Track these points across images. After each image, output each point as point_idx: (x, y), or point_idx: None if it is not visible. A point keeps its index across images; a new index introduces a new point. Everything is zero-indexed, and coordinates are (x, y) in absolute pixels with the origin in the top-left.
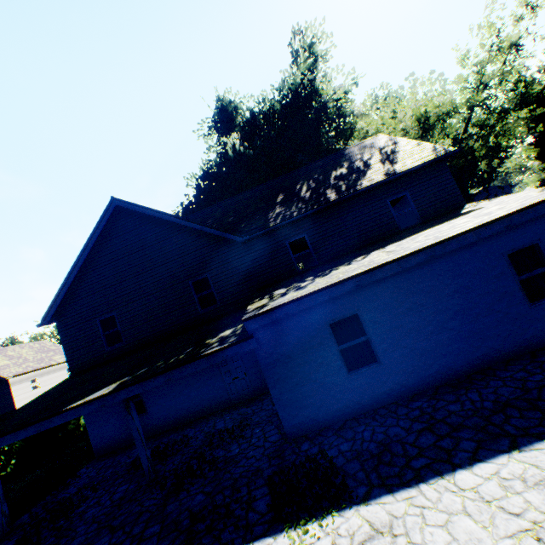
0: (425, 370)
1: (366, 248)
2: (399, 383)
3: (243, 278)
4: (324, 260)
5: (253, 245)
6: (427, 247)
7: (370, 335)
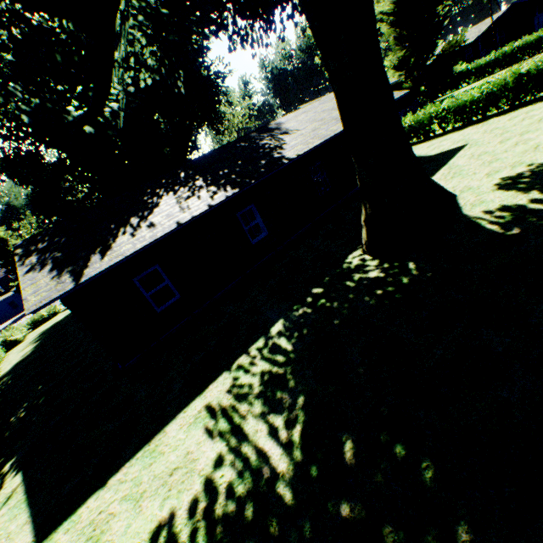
0: None
1: None
2: None
3: None
4: None
5: None
6: None
7: None
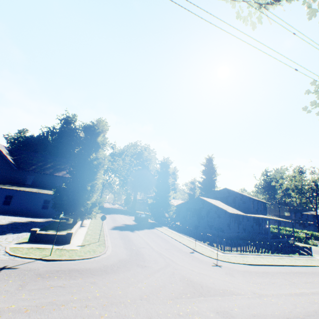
0: (16, 210)
1: (41, 187)
2: (10, 210)
3: (10, 177)
4: (34, 184)
5: (19, 171)
6: (33, 192)
7: (12, 200)
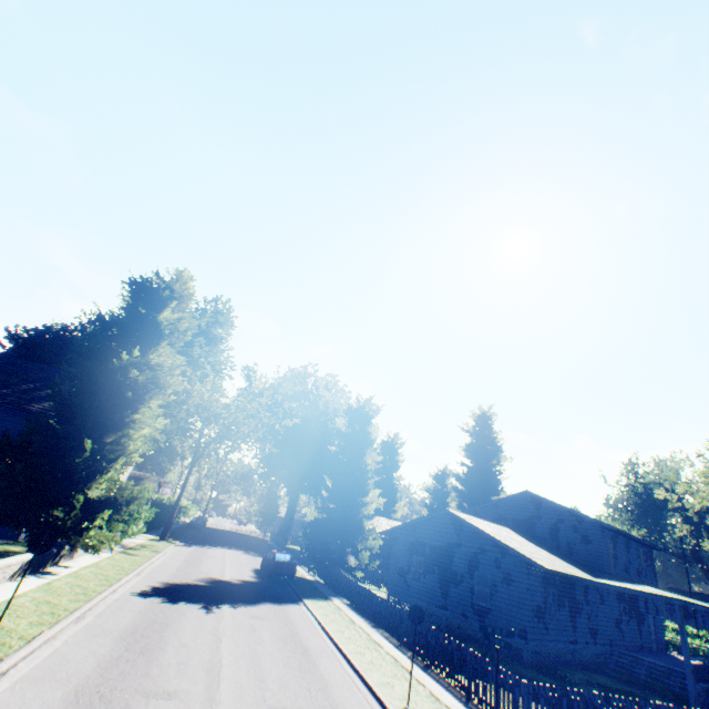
0: None
1: None
2: None
3: None
4: None
5: None
6: None
7: None
